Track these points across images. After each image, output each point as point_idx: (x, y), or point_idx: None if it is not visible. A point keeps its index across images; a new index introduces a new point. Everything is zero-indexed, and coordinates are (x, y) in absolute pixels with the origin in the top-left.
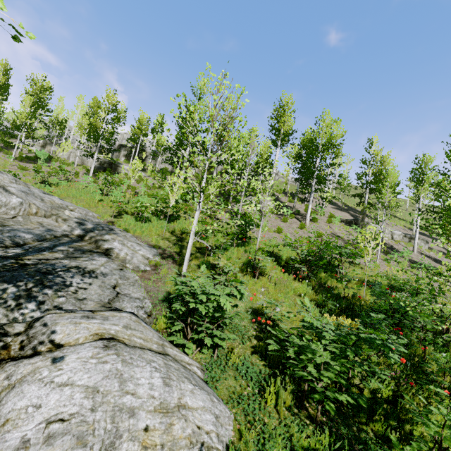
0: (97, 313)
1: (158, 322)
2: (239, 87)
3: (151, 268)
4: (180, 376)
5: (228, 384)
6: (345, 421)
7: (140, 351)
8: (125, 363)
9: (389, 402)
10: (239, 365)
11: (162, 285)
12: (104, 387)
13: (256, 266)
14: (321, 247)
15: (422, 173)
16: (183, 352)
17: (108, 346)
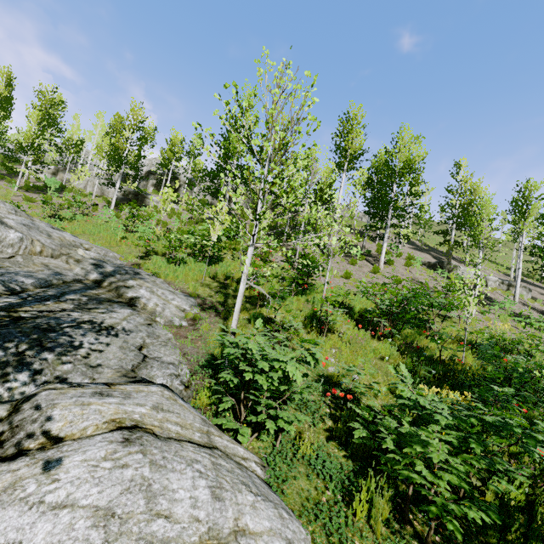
0: (115, 387)
1: (200, 396)
2: (309, 75)
3: (188, 323)
4: (234, 482)
5: (299, 486)
6: (468, 542)
7: (177, 446)
8: (155, 467)
9: (521, 510)
10: (312, 457)
11: (203, 345)
12: (123, 507)
13: (324, 320)
14: (409, 296)
15: (525, 203)
16: (234, 439)
17: (130, 439)
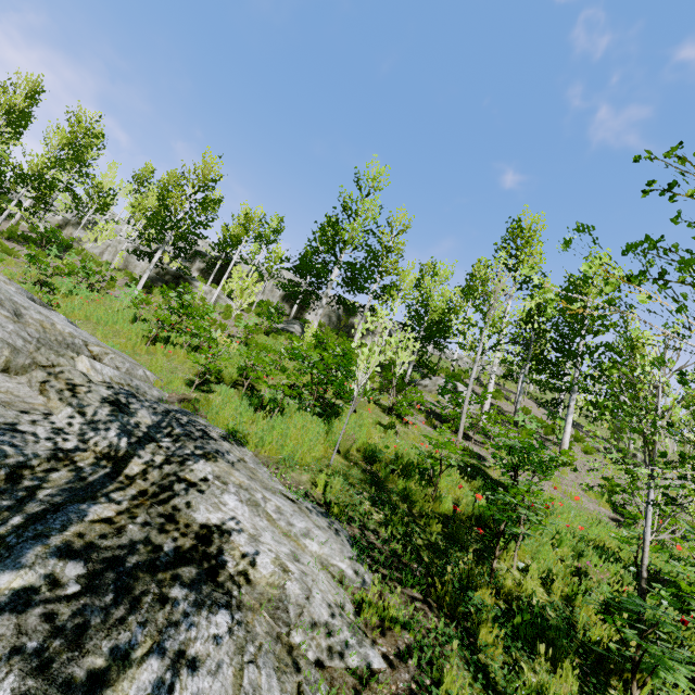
0: None
1: None
2: None
3: (380, 653)
4: None
5: None
6: None
7: None
8: None
9: None
10: None
11: None
12: None
13: None
14: None
15: None
16: None
17: None
